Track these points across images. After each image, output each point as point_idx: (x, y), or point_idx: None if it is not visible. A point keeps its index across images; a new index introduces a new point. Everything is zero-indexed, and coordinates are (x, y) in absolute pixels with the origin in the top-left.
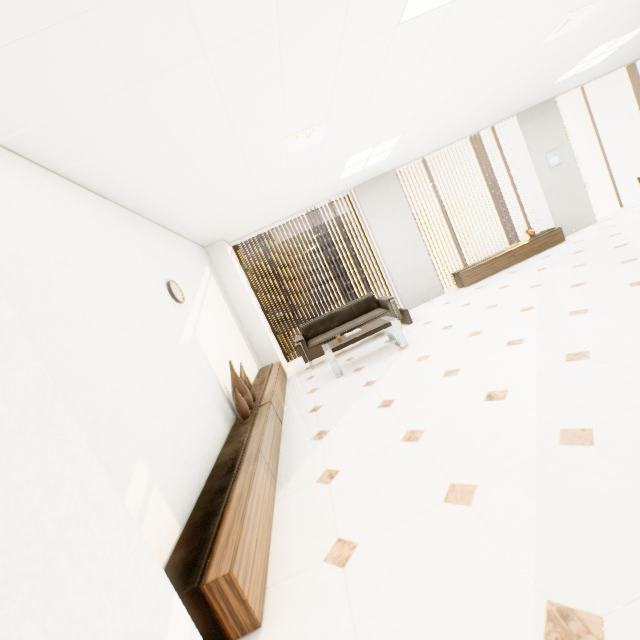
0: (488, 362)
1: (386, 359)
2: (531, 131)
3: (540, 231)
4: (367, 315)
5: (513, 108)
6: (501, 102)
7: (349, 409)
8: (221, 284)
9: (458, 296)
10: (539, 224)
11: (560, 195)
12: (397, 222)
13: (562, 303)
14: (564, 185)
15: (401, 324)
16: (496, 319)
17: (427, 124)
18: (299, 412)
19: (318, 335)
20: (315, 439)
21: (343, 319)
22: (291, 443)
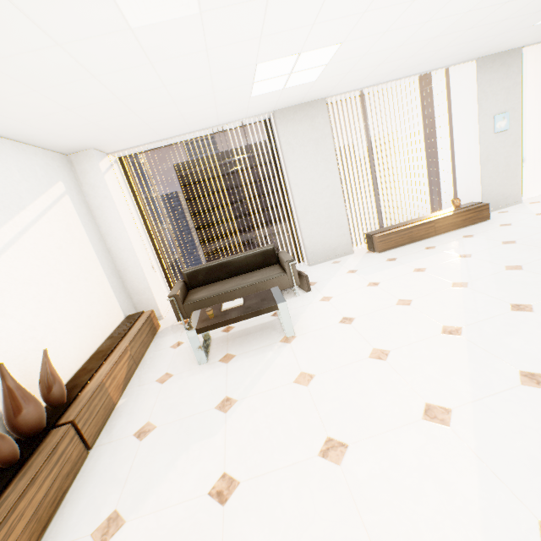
0: (393, 454)
1: (263, 353)
2: (487, 84)
3: (464, 201)
4: (262, 272)
5: (479, 48)
6: (473, 32)
7: (176, 466)
8: (88, 206)
9: (367, 264)
10: (465, 193)
11: (496, 166)
12: (317, 164)
13: (504, 341)
14: (503, 155)
15: (299, 287)
16: (409, 334)
17: (377, 37)
18: (125, 426)
19: (203, 285)
20: (95, 540)
21: (235, 271)
22: (66, 524)
